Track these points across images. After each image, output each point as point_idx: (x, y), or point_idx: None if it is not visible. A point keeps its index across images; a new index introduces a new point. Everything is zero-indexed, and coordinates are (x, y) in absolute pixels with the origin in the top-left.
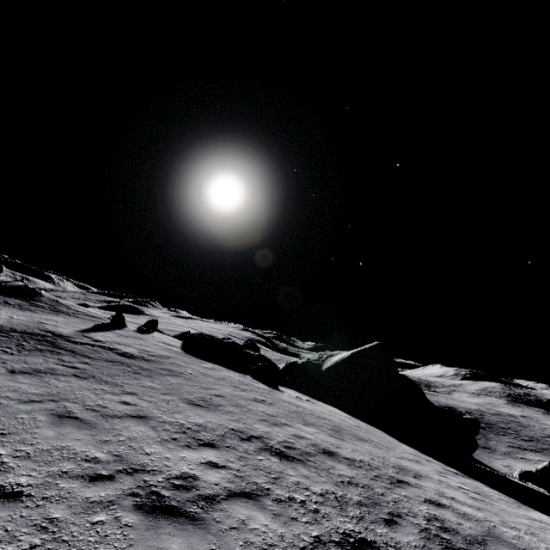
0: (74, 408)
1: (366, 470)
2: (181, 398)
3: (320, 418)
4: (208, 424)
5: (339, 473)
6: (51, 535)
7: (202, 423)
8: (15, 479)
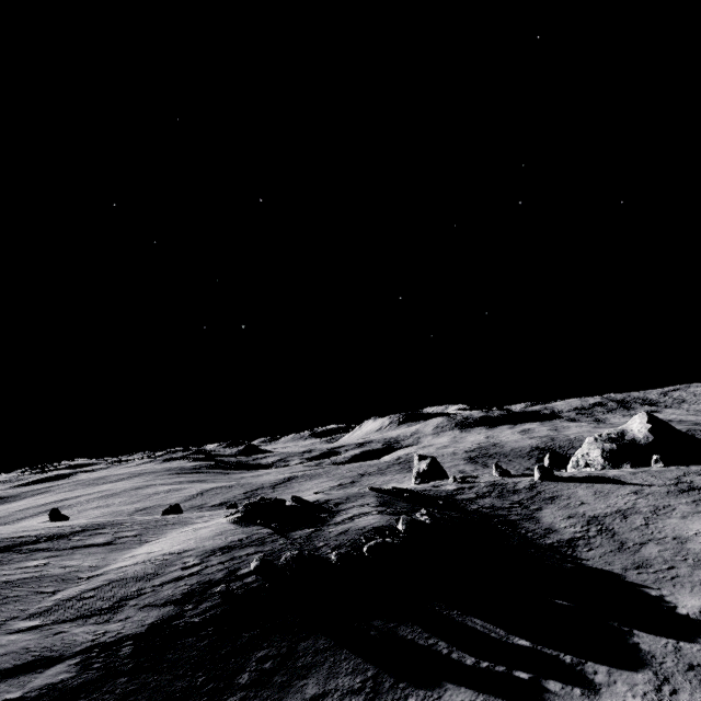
0: None
1: None
2: None
3: None
4: None
5: None
6: None
7: None
8: None
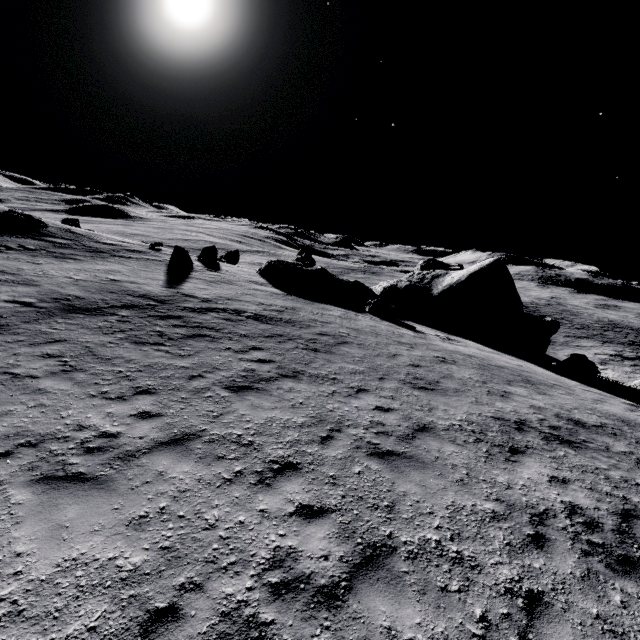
0: (367, 437)
1: (623, 437)
2: (400, 381)
3: (501, 369)
4: (472, 417)
5: (619, 450)
6: (629, 639)
7: (467, 418)
8: (499, 573)
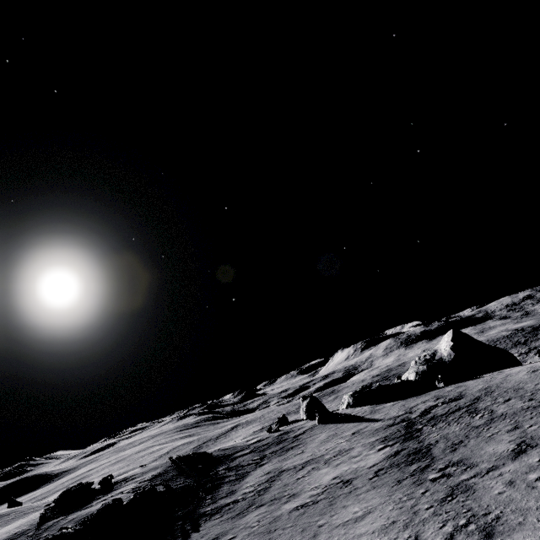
0: None
1: None
2: None
3: None
4: None
5: None
6: None
7: None
8: None
